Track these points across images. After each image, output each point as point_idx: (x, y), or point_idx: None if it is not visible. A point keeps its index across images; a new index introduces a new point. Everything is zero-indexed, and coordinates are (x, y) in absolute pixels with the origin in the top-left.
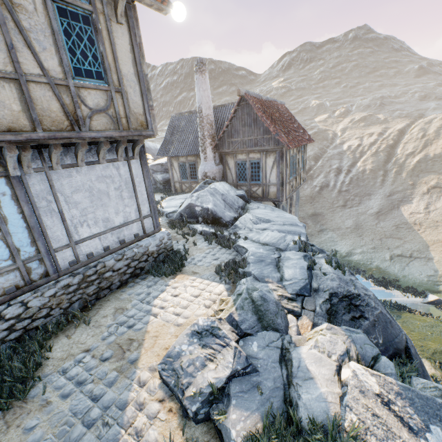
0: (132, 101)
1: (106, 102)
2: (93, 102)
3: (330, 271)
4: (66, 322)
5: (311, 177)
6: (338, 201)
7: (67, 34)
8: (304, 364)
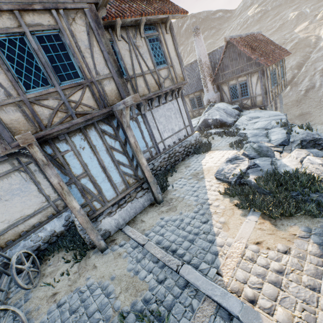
0: (176, 69)
1: (167, 73)
2: (163, 75)
3: (301, 131)
4: (167, 172)
5: (295, 84)
6: None
7: (152, 49)
8: (283, 163)
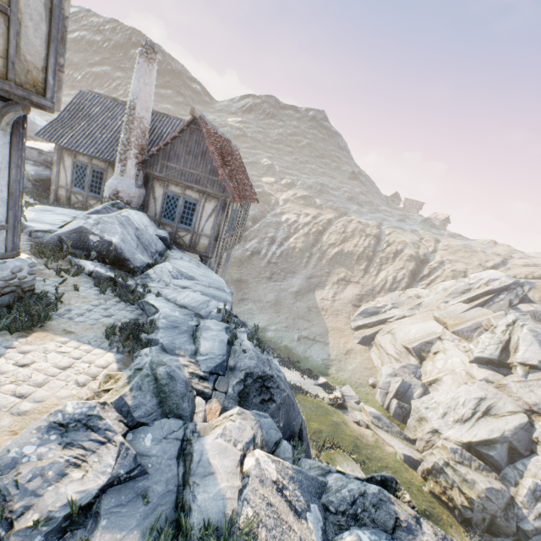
0: (27, 40)
1: None
2: None
3: (250, 348)
4: None
5: (245, 239)
6: (266, 272)
7: None
8: (206, 457)
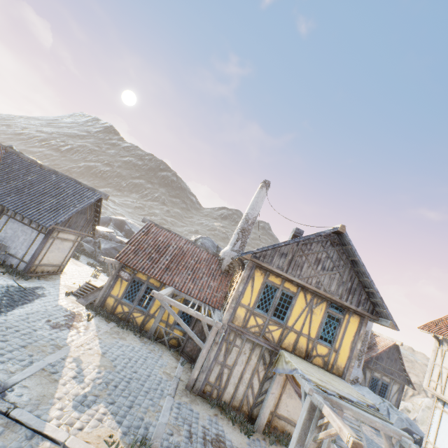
0: None
1: None
2: None
3: None
4: None
5: None
6: None
7: None
8: None
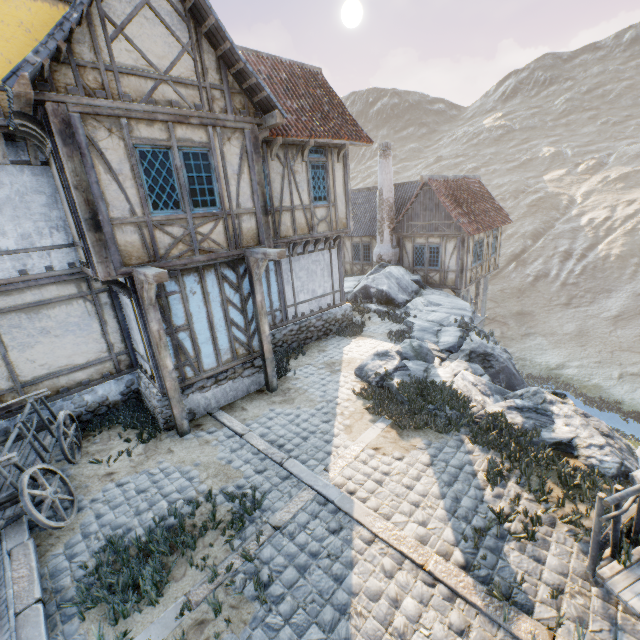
0: (340, 210)
1: (326, 214)
2: (320, 215)
3: (476, 339)
4: (291, 352)
5: (523, 263)
6: (559, 297)
7: (313, 179)
8: (437, 373)
